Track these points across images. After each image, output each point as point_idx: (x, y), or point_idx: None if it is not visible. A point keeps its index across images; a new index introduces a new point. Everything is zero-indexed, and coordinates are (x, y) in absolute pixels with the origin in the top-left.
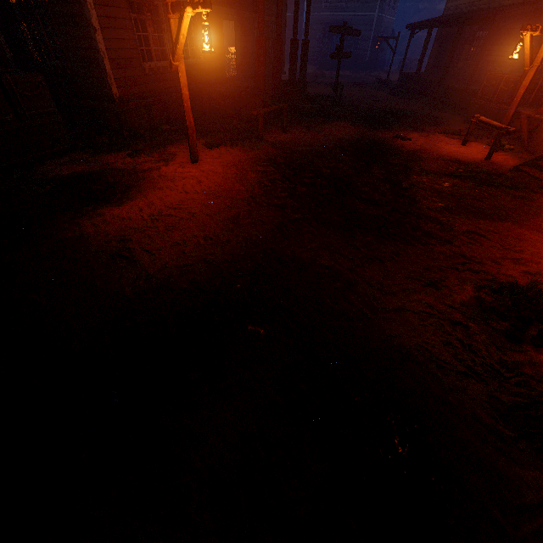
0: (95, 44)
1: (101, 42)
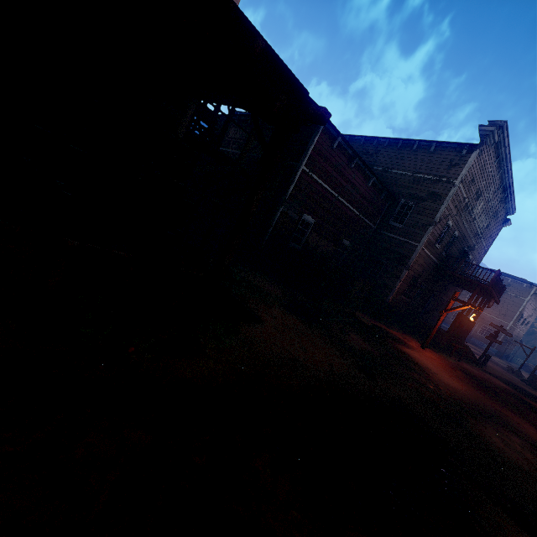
0: (396, 284)
1: (399, 285)
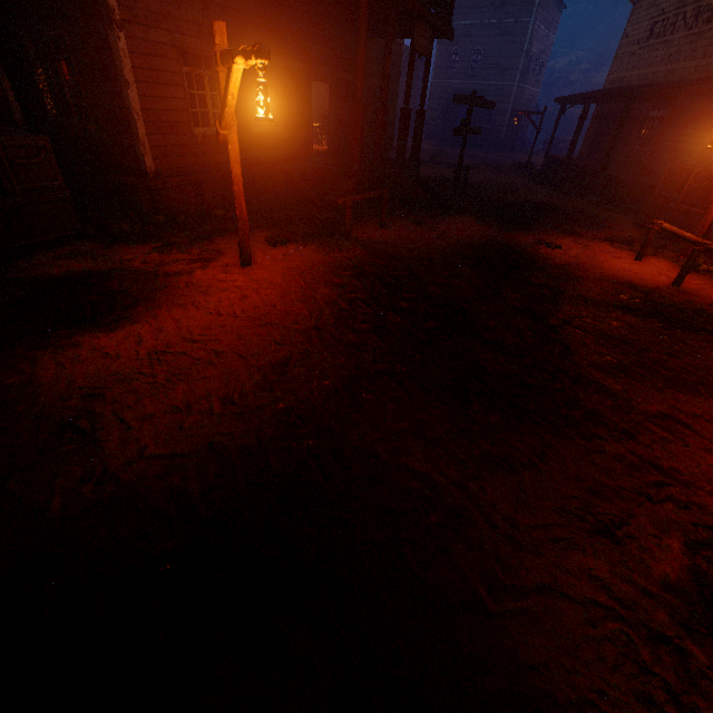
0: (127, 102)
1: (135, 100)
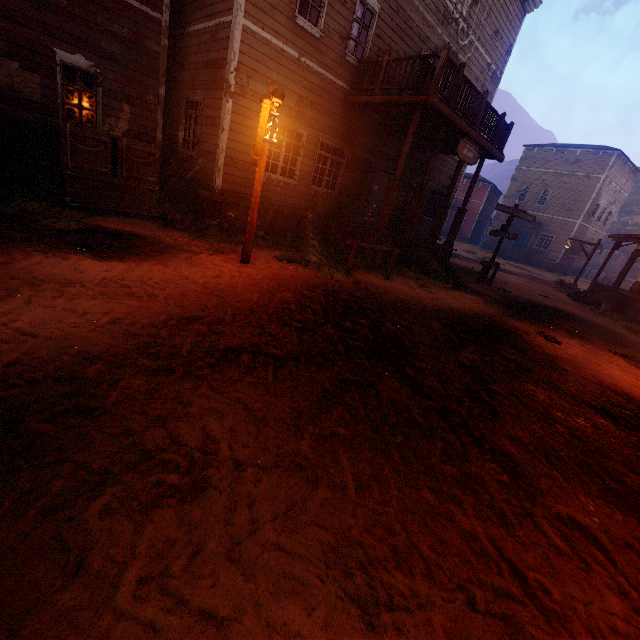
0: (219, 141)
1: (224, 141)
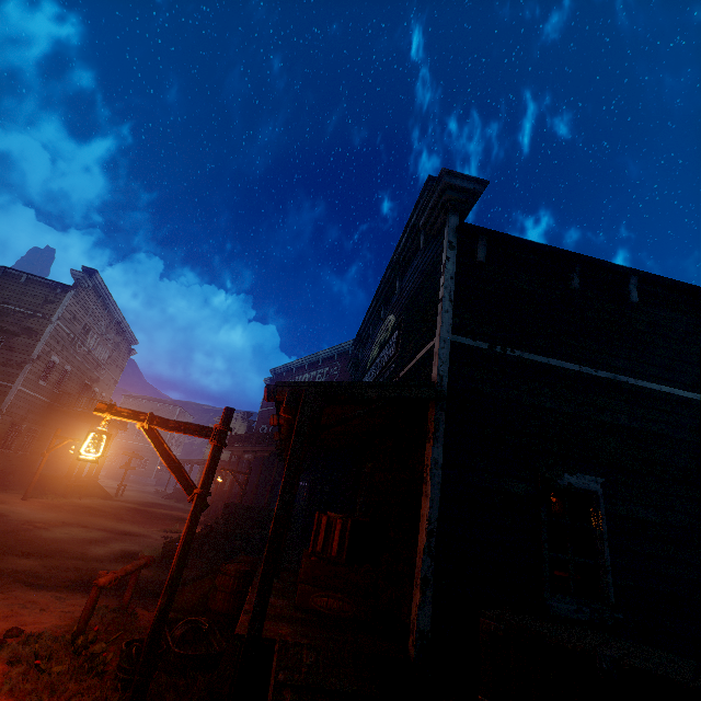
0: None
1: None
